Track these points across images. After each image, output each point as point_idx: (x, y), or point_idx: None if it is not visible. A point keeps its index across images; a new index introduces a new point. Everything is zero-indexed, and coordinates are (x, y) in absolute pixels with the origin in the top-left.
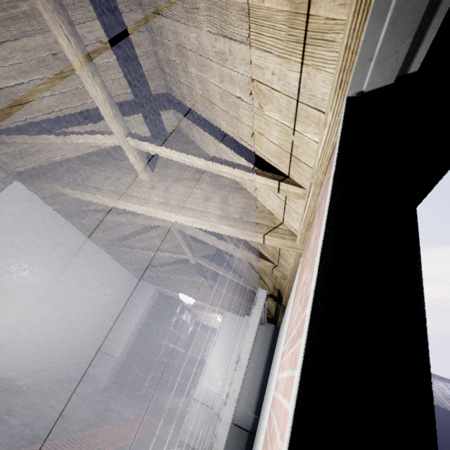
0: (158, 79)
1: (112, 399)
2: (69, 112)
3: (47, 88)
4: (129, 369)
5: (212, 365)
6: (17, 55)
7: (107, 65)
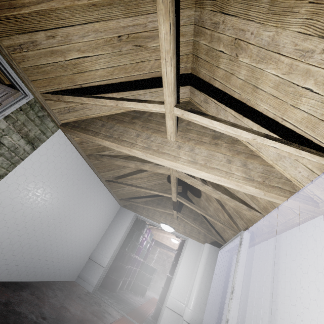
0: (188, 62)
1: (101, 300)
2: (115, 81)
3: (105, 62)
4: (108, 274)
5: (179, 279)
6: (92, 34)
7: (155, 48)
